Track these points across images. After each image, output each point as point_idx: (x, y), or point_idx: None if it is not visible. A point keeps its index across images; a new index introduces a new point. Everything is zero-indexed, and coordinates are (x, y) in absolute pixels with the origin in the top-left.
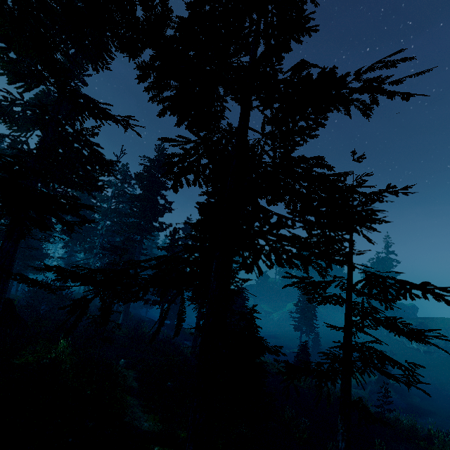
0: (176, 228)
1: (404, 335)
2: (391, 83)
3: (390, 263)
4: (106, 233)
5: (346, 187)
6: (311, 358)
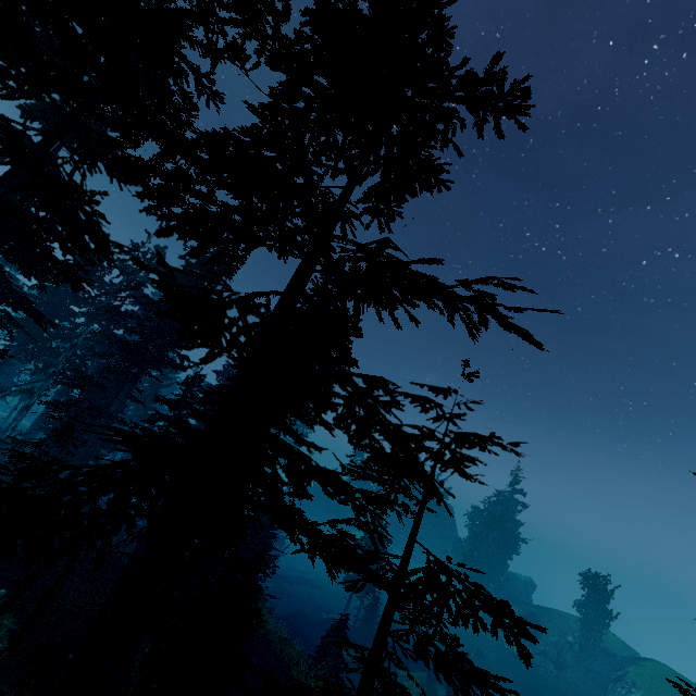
0: (199, 374)
1: (454, 683)
2: (508, 308)
3: (513, 508)
4: (88, 343)
5: (423, 426)
6: (356, 636)
